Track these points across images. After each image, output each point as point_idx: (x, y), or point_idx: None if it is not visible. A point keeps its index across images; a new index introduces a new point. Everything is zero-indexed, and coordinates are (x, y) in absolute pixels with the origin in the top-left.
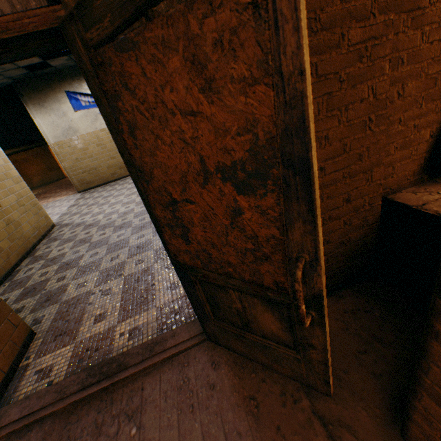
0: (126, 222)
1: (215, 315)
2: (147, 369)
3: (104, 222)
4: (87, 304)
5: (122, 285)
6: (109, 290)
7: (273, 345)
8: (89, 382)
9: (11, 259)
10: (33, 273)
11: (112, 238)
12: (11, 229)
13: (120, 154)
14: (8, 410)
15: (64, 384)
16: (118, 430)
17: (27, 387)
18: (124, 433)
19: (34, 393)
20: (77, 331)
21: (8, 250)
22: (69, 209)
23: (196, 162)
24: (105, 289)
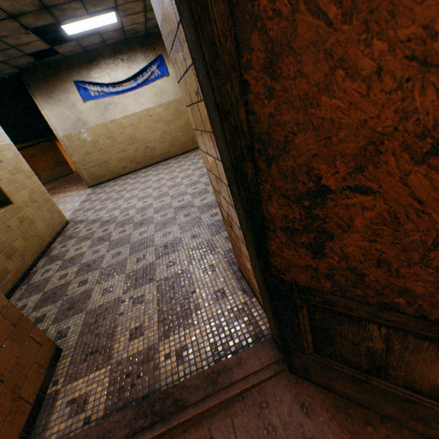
0: (146, 218)
1: (316, 349)
2: (212, 409)
3: (121, 219)
4: (118, 315)
5: (155, 292)
6: (141, 297)
7: (428, 402)
8: (140, 426)
9: (26, 260)
10: (51, 275)
11: (134, 236)
12: (25, 227)
13: (222, 114)
14: None
15: (107, 426)
16: None
17: (58, 424)
18: None
19: (70, 437)
20: (111, 349)
21: (23, 250)
22: (82, 205)
23: (433, 107)
24: (136, 296)
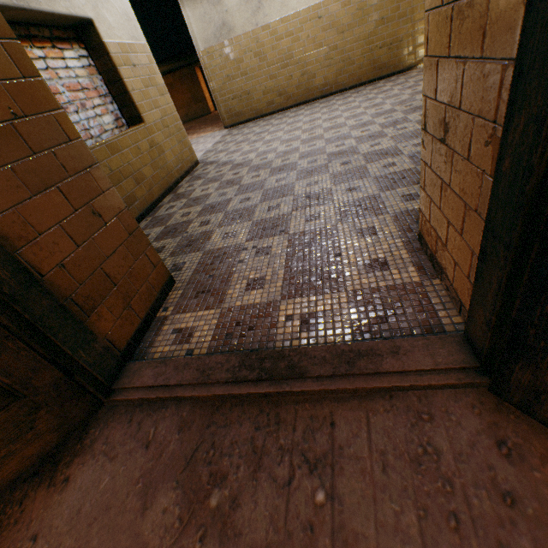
0: (287, 164)
1: None
2: (339, 393)
3: (257, 163)
4: (237, 262)
5: (285, 246)
6: (266, 249)
7: None
8: (244, 376)
9: (153, 191)
10: (174, 211)
11: (269, 183)
12: (154, 155)
13: None
14: (141, 368)
15: (208, 363)
16: (289, 477)
17: (163, 346)
18: (301, 489)
19: (171, 360)
20: (224, 294)
21: (151, 180)
22: (214, 146)
23: None
24: (261, 246)
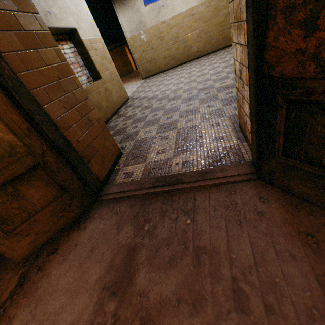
0: (177, 96)
1: (285, 152)
2: (198, 188)
3: (160, 96)
4: (152, 143)
5: (175, 134)
6: (166, 136)
7: None
8: (157, 185)
9: (107, 114)
10: (118, 123)
11: (167, 106)
12: (107, 95)
13: None
14: (111, 187)
15: (141, 182)
16: (176, 217)
17: (119, 179)
18: (181, 220)
19: (124, 182)
20: (146, 157)
21: (106, 108)
22: (137, 89)
23: None
24: (163, 135)
